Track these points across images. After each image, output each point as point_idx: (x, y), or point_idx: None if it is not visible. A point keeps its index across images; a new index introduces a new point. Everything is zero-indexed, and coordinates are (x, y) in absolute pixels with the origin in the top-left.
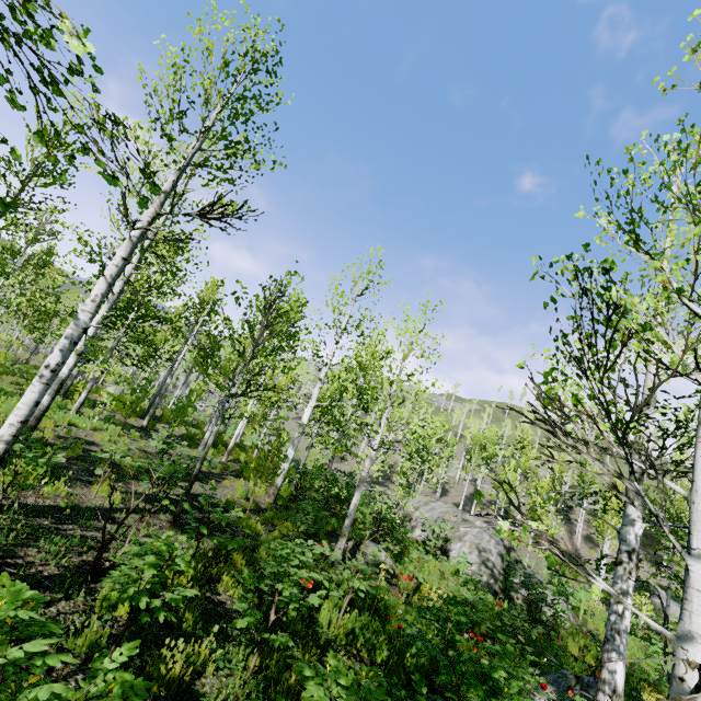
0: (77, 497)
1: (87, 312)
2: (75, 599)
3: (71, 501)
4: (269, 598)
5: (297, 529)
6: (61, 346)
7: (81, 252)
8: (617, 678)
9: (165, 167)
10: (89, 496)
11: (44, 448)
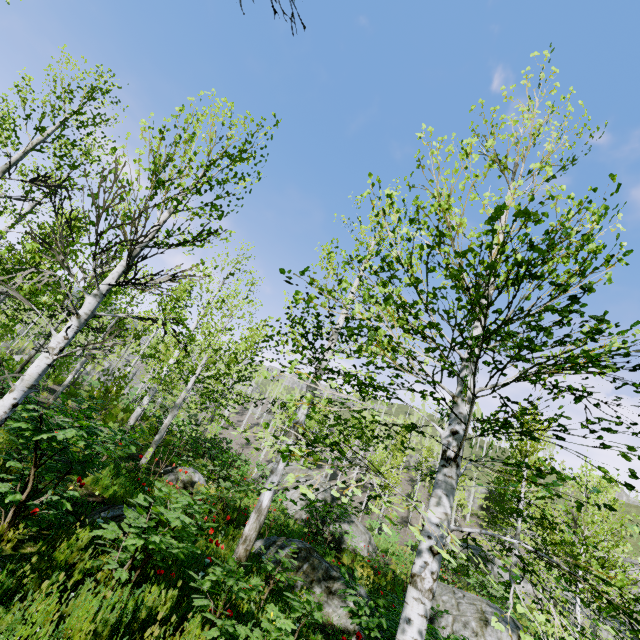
0: None
1: None
2: None
3: None
4: None
5: None
6: None
7: None
8: (263, 500)
9: (5, 147)
10: None
11: None
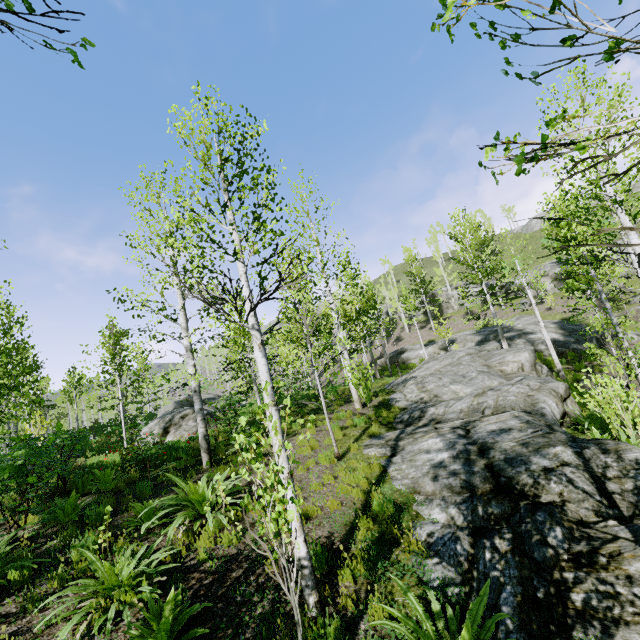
0: None
1: None
2: None
3: None
4: None
5: None
6: None
7: None
8: None
9: None
10: None
11: None
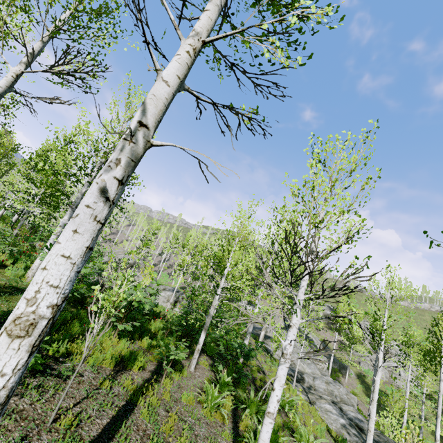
0: None
1: None
2: None
3: None
4: None
5: None
6: None
7: None
8: None
9: None
10: None
11: None
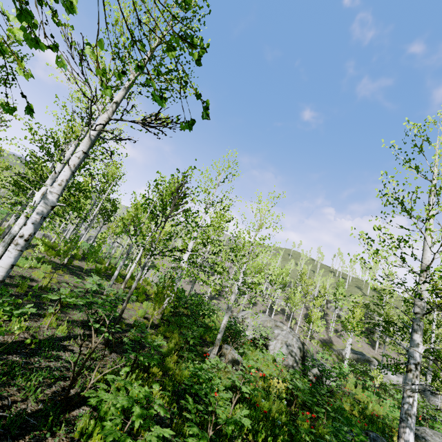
0: (34, 330)
1: (54, 193)
2: (57, 433)
3: (30, 334)
4: (205, 417)
5: (187, 342)
6: (33, 220)
7: (30, 139)
8: None
9: (121, 83)
10: (42, 328)
11: (15, 300)
